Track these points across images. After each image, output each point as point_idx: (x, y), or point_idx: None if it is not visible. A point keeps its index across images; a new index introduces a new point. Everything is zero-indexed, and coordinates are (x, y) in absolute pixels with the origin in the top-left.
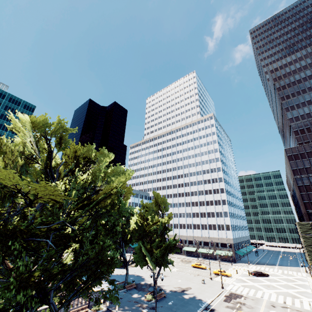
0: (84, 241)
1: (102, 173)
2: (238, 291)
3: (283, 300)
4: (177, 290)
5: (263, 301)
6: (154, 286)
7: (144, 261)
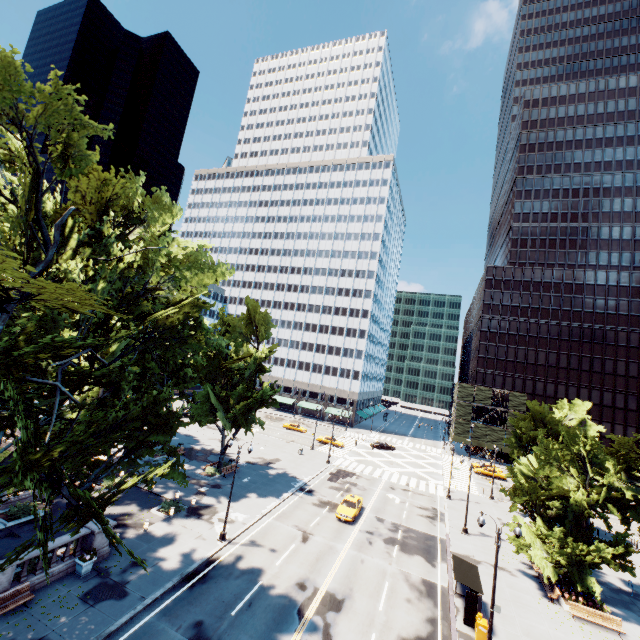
0: (122, 386)
1: (163, 253)
2: (350, 468)
3: (407, 481)
4: (258, 462)
5: (382, 482)
6: (222, 455)
7: (211, 417)
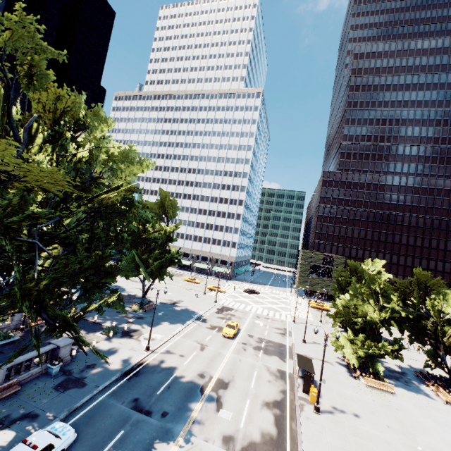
0: (78, 246)
1: (104, 153)
2: (230, 305)
3: (267, 313)
4: (168, 302)
5: (251, 313)
6: (143, 298)
7: (135, 271)
